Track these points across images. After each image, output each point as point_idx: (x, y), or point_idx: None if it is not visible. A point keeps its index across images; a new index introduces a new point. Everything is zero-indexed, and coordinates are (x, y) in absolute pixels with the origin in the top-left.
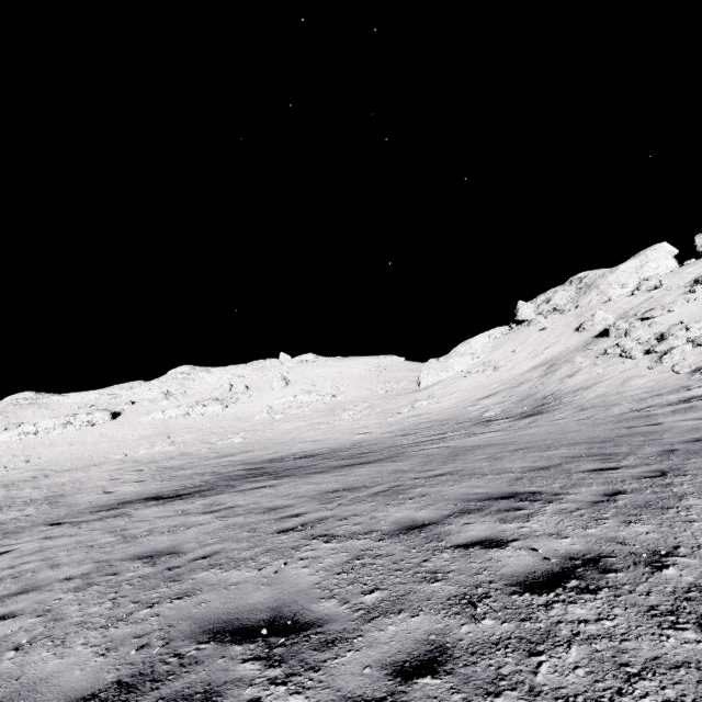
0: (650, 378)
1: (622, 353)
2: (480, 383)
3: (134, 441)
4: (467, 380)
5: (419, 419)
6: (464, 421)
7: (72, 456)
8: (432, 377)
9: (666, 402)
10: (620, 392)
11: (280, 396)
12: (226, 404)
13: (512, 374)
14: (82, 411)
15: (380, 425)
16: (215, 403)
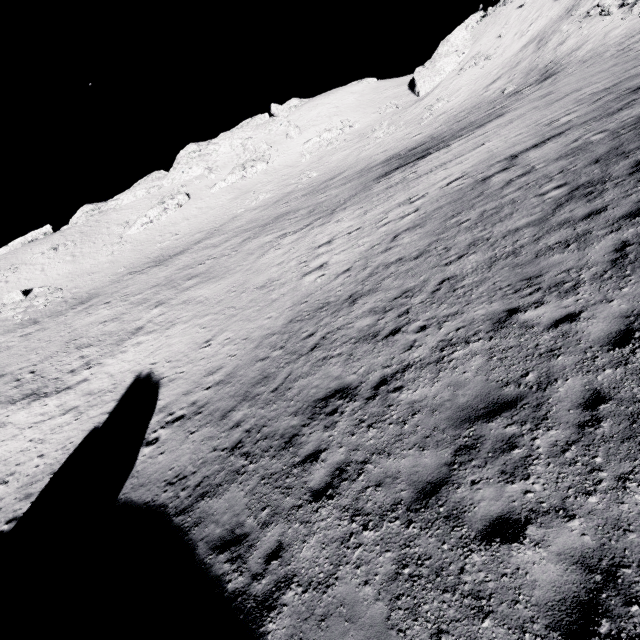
0: (624, 28)
1: (602, 12)
2: (478, 75)
3: (230, 203)
4: (464, 76)
5: (449, 115)
6: (494, 101)
7: (204, 223)
8: (429, 85)
9: (638, 39)
10: (603, 44)
11: (303, 142)
12: (266, 161)
13: (506, 58)
14: (157, 202)
15: (419, 129)
16: (258, 162)
